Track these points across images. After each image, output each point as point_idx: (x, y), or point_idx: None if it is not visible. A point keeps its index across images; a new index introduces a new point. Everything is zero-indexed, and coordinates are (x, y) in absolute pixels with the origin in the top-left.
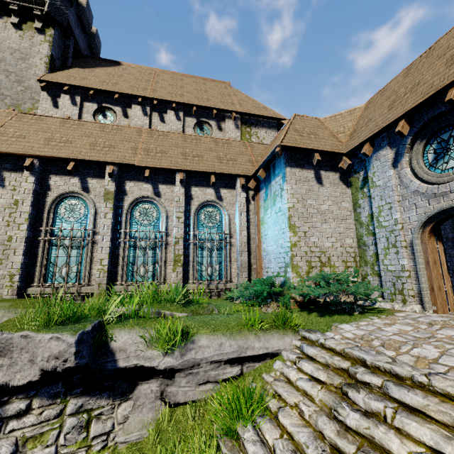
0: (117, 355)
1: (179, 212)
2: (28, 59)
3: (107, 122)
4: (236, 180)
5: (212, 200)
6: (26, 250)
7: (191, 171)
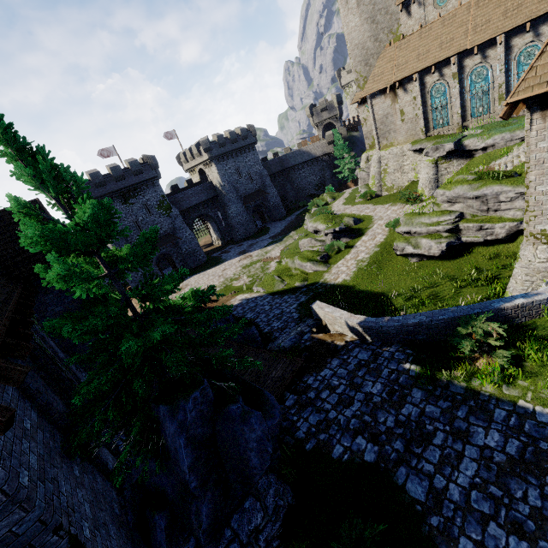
0: (466, 147)
1: (500, 66)
2: None
3: (443, 2)
4: None
5: (530, 42)
6: (424, 118)
7: (508, 31)
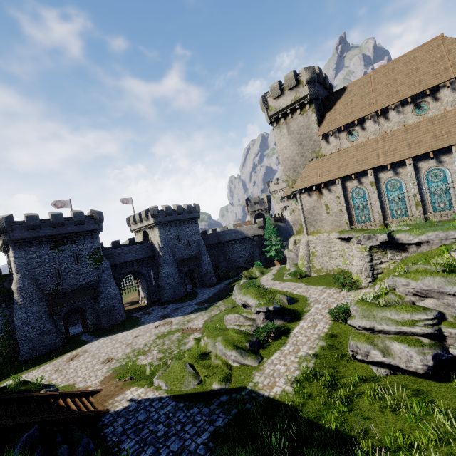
0: (398, 240)
1: (412, 181)
2: (309, 127)
3: (354, 138)
4: (451, 148)
5: (434, 166)
6: (347, 213)
7: (415, 156)
